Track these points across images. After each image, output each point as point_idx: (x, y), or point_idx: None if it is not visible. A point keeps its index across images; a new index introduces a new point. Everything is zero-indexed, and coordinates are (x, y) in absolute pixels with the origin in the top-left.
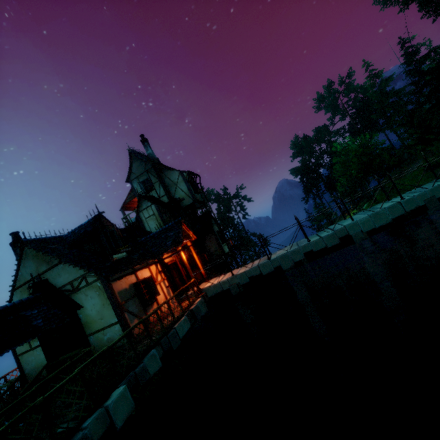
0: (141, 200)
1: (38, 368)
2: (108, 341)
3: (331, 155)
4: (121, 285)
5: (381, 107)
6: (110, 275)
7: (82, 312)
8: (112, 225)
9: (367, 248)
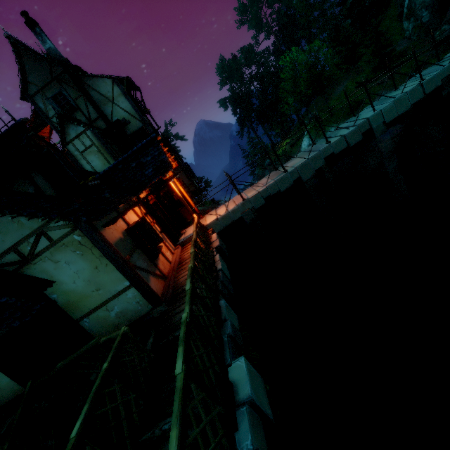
0: (64, 124)
1: None
2: (118, 317)
3: (261, 81)
4: (112, 234)
5: (307, 22)
6: (96, 218)
7: (54, 290)
8: (50, 147)
9: (387, 142)
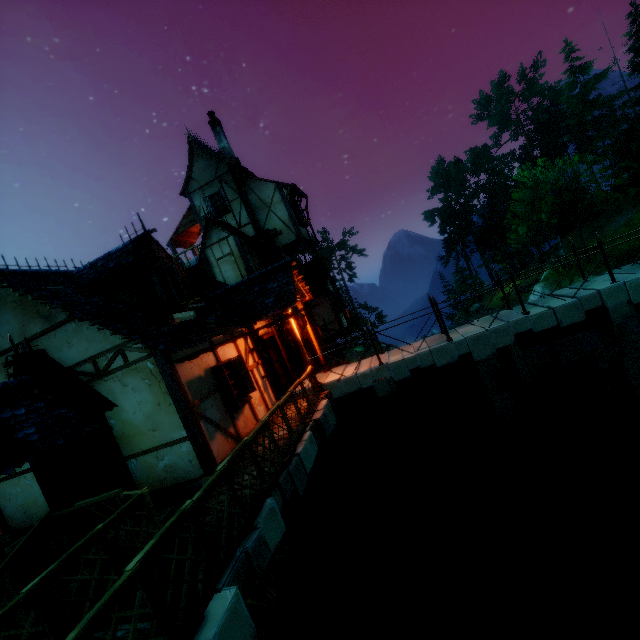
0: (209, 227)
1: (29, 507)
2: (166, 470)
3: (491, 194)
4: (191, 370)
5: (579, 123)
6: (173, 349)
7: (114, 415)
8: (169, 259)
9: (633, 332)
